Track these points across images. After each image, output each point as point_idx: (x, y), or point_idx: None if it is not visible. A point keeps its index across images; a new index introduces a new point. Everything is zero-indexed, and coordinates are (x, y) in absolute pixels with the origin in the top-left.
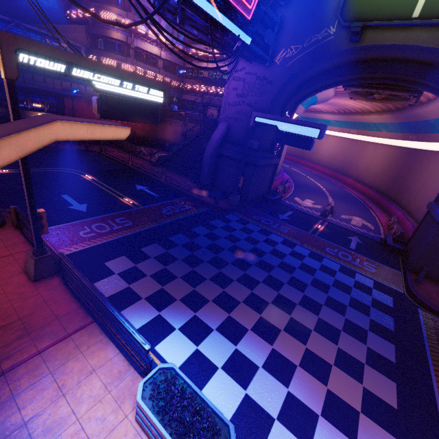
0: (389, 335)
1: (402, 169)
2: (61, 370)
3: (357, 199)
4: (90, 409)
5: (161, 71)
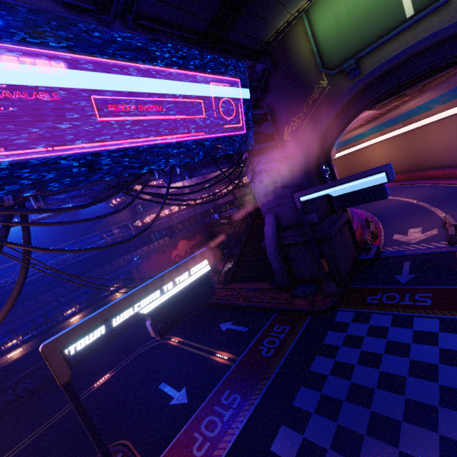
0: None
1: None
2: None
3: None
4: None
5: (190, 197)
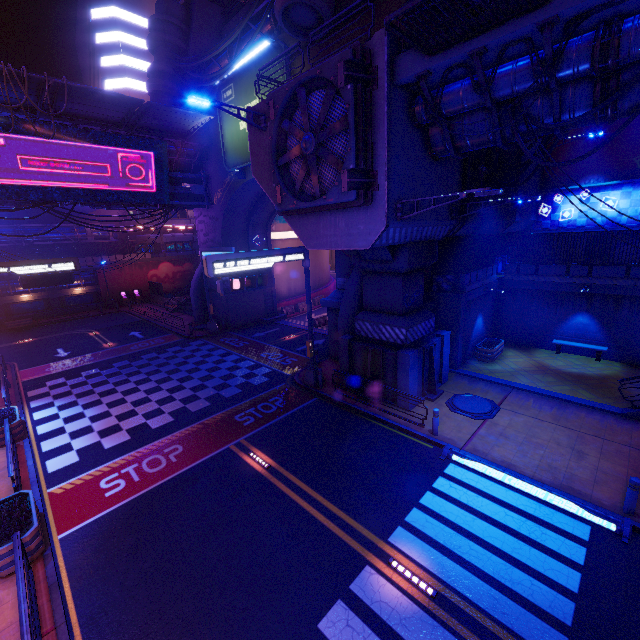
0: (217, 399)
1: None
2: None
3: None
4: None
5: (192, 221)
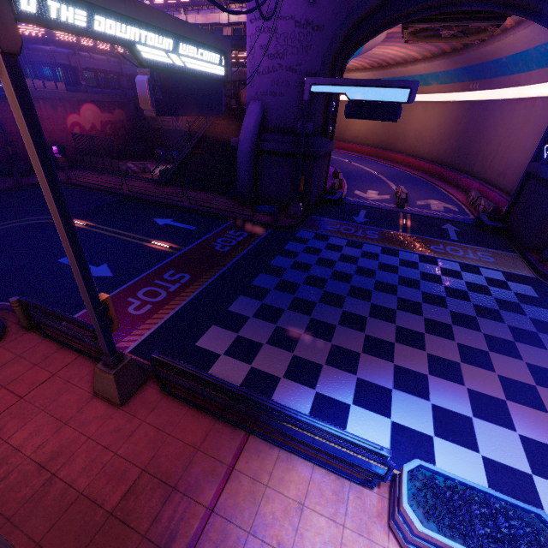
0: None
1: (466, 129)
2: (260, 523)
3: (418, 178)
4: None
5: None
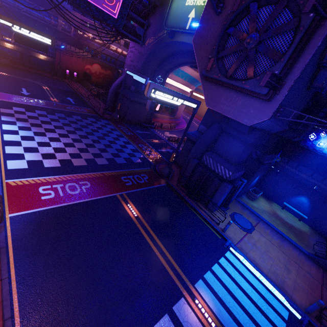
0: (113, 162)
1: None
2: None
3: None
4: None
5: (121, 47)
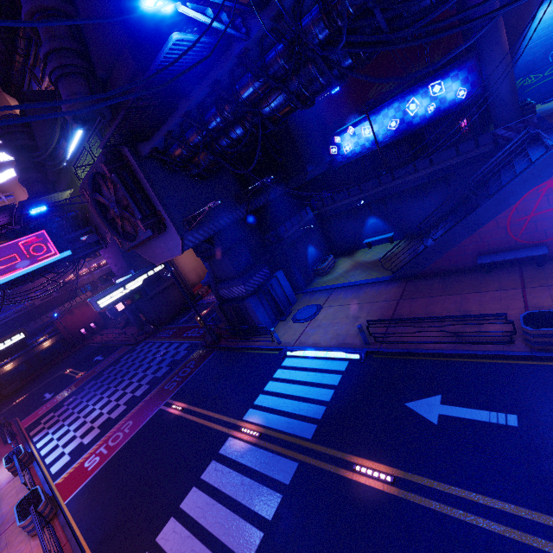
0: (154, 381)
1: None
2: None
3: None
4: (1, 471)
5: None
